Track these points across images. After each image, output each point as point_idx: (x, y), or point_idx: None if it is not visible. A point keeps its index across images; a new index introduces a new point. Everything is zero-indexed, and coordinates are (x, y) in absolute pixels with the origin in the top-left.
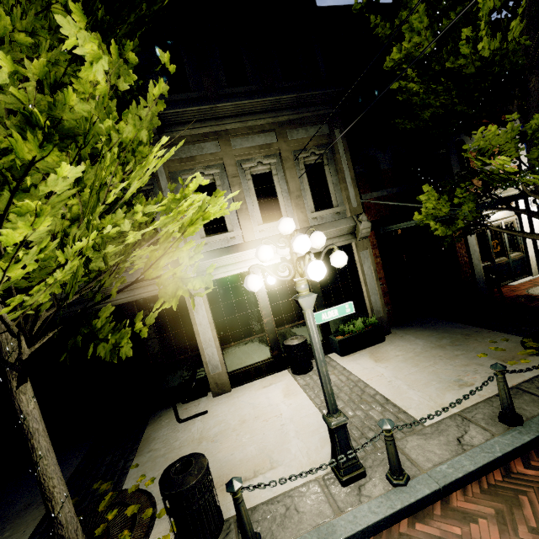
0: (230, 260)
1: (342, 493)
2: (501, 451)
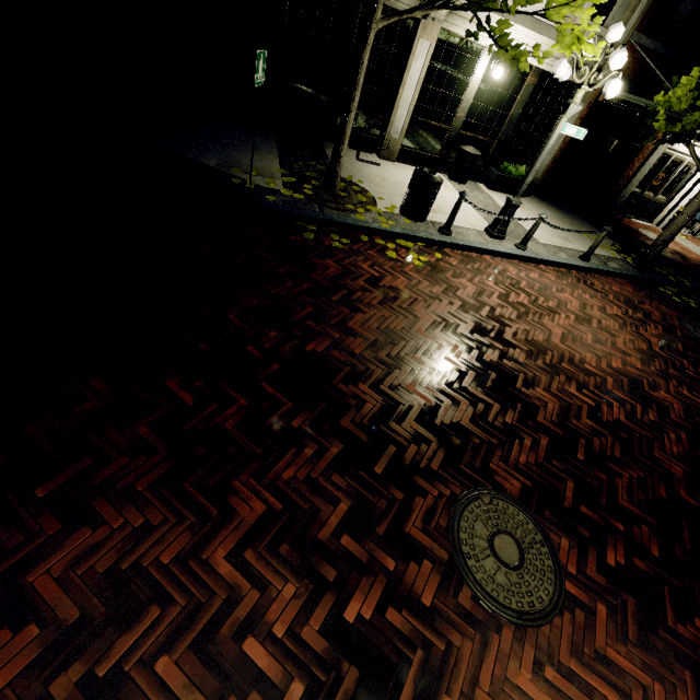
0: (482, 19)
1: (490, 240)
2: (573, 263)
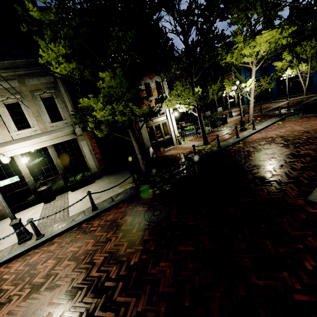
0: None
1: (17, 247)
2: (80, 221)
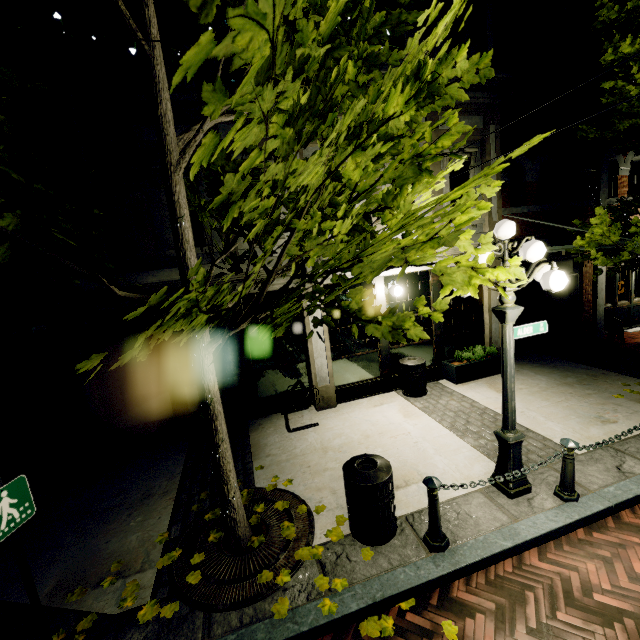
0: None
1: (512, 504)
2: None
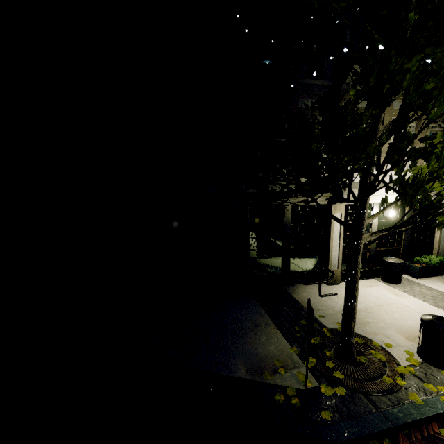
0: None
1: None
2: None
